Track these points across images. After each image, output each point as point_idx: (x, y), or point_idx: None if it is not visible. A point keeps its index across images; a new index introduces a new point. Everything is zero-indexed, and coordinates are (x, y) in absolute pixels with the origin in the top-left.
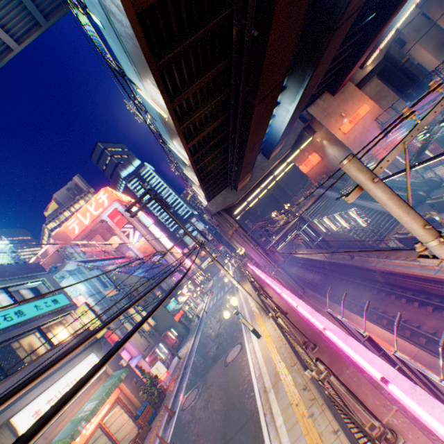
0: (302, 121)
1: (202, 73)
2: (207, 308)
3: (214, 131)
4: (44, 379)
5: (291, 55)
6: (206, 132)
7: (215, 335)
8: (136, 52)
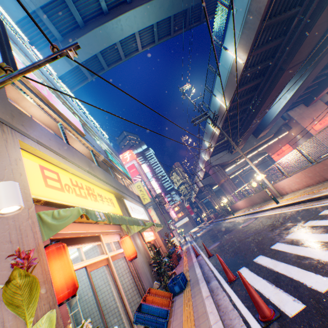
0: (283, 119)
1: (266, 44)
2: (190, 238)
3: (246, 92)
4: (131, 197)
5: (315, 43)
6: (247, 86)
7: (216, 232)
8: (254, 18)
